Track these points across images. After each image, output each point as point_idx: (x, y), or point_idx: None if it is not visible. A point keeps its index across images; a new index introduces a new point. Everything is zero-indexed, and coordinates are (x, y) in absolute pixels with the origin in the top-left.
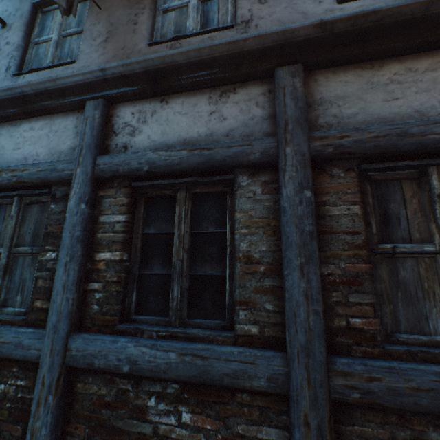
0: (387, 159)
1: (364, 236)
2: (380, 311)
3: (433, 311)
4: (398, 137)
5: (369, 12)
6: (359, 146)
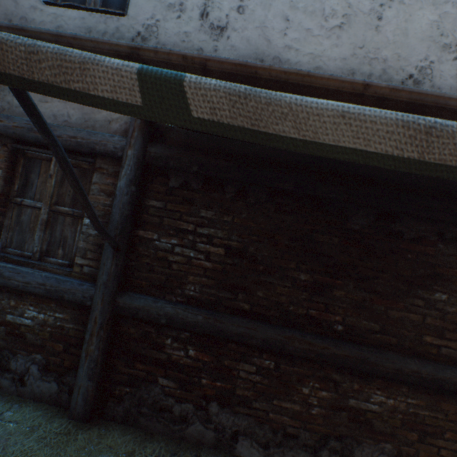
0: (30, 144)
1: (1, 190)
2: (4, 235)
3: (31, 239)
4: (28, 130)
5: (21, 28)
6: (6, 130)
